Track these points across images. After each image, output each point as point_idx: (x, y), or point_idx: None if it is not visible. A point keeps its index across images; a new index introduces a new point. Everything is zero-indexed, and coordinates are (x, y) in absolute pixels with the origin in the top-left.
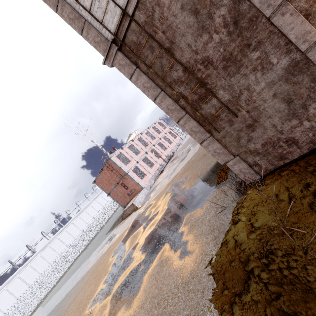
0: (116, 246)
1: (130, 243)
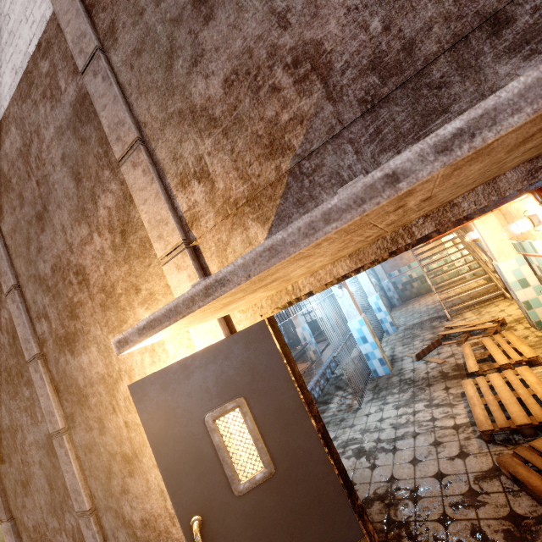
0: None
1: None
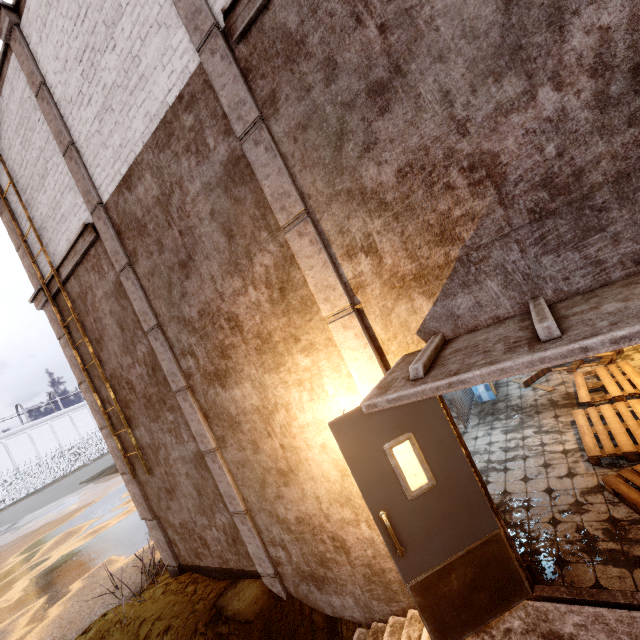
0: (45, 533)
1: (51, 546)
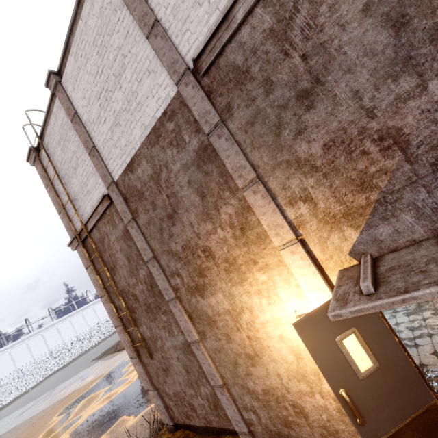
0: (74, 398)
1: (80, 408)
